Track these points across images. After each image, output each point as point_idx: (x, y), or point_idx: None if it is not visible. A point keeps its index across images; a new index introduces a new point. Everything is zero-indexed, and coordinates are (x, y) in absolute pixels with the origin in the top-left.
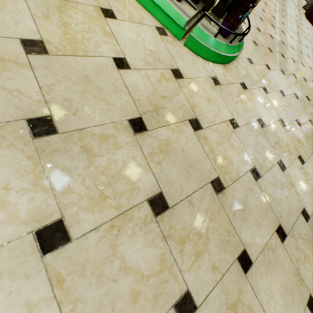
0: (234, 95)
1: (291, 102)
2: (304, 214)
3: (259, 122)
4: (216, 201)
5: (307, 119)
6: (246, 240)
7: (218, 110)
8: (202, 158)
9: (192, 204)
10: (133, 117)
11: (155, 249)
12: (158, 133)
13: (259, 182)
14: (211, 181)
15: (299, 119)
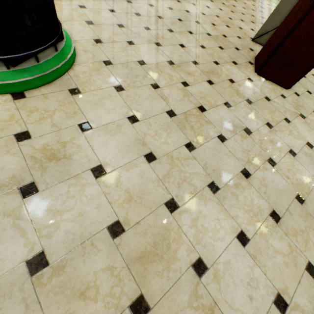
0: (171, 3)
1: (215, 10)
2: (208, 34)
3: (186, 11)
4: (159, 20)
5: (227, 17)
6: (172, 28)
7: (162, 5)
8: (153, 12)
9: (149, 18)
10: (127, 0)
11: (137, 20)
12: (136, 4)
13: (182, 22)
14: (157, 16)
15: (218, 16)
